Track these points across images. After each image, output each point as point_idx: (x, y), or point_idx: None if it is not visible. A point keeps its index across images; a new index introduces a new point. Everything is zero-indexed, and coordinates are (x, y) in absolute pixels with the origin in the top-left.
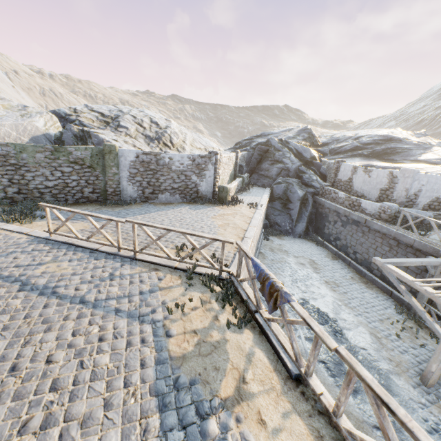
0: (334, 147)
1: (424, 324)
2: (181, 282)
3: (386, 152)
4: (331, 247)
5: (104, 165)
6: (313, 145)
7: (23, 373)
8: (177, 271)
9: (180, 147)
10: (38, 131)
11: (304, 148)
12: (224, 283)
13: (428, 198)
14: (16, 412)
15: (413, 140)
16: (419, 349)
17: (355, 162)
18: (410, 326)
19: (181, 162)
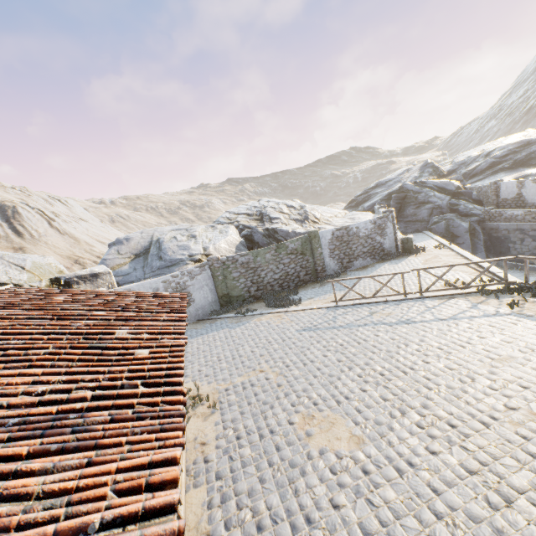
0: (465, 171)
1: None
2: (484, 297)
3: (531, 157)
4: (530, 266)
5: (311, 249)
6: (439, 176)
7: (478, 343)
8: (469, 294)
9: (324, 220)
10: (236, 241)
11: (444, 182)
12: (523, 287)
13: None
14: (506, 350)
15: None
16: None
17: (504, 178)
18: None
19: (365, 228)
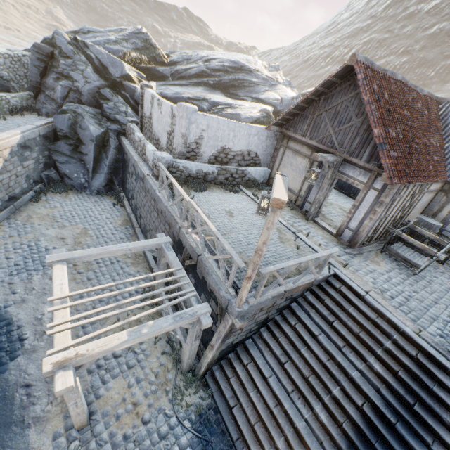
0: (180, 68)
1: (161, 311)
2: None
3: (234, 84)
4: (127, 208)
5: None
6: (155, 61)
7: None
8: None
9: None
10: None
11: (114, 60)
12: None
13: (213, 148)
14: None
15: (264, 73)
16: (125, 355)
17: (189, 93)
18: (138, 320)
19: None
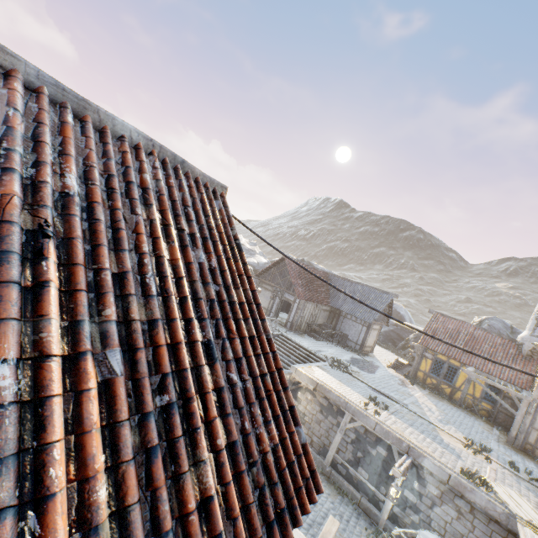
0: None
1: None
2: None
3: None
4: None
5: None
6: None
7: None
8: None
9: None
10: None
11: None
12: None
13: None
14: None
15: (247, 246)
16: None
17: None
18: None
19: None
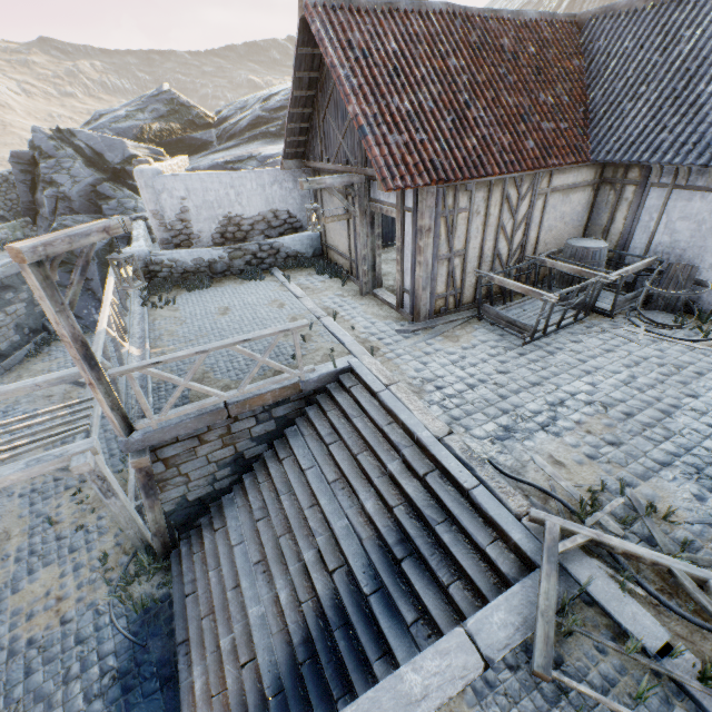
0: (227, 124)
1: None
2: None
3: None
4: None
5: None
6: (194, 126)
7: None
8: None
9: None
10: None
11: (112, 141)
12: None
13: (211, 221)
14: None
15: None
16: (72, 536)
17: (231, 155)
18: None
19: None
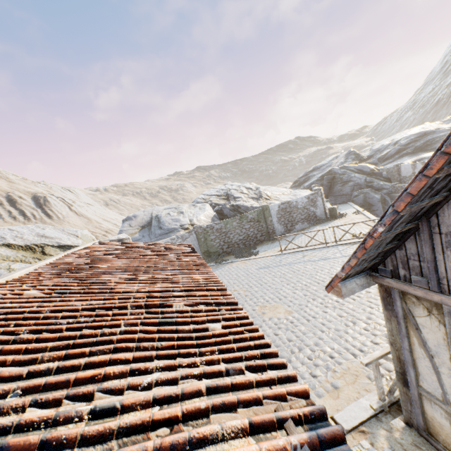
0: (380, 156)
1: None
2: None
3: (427, 144)
4: None
5: (264, 218)
6: (360, 161)
7: None
8: None
9: (274, 197)
10: (211, 215)
11: (362, 166)
12: None
13: None
14: None
15: (445, 127)
16: None
17: (406, 161)
18: None
19: (302, 201)
